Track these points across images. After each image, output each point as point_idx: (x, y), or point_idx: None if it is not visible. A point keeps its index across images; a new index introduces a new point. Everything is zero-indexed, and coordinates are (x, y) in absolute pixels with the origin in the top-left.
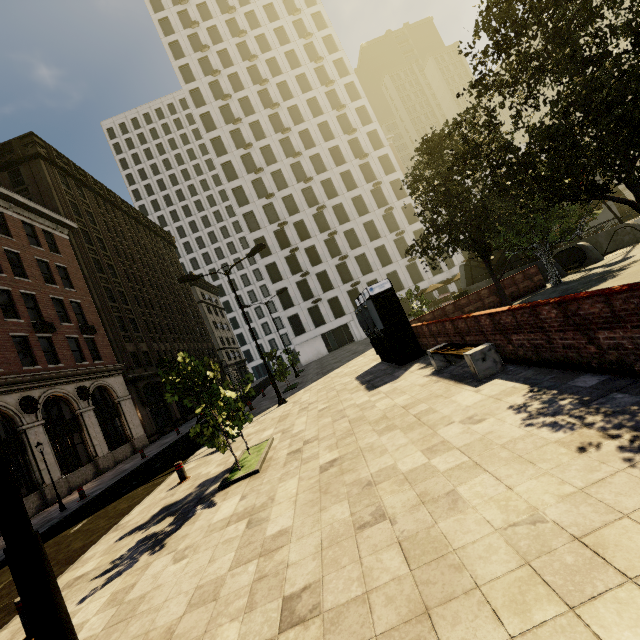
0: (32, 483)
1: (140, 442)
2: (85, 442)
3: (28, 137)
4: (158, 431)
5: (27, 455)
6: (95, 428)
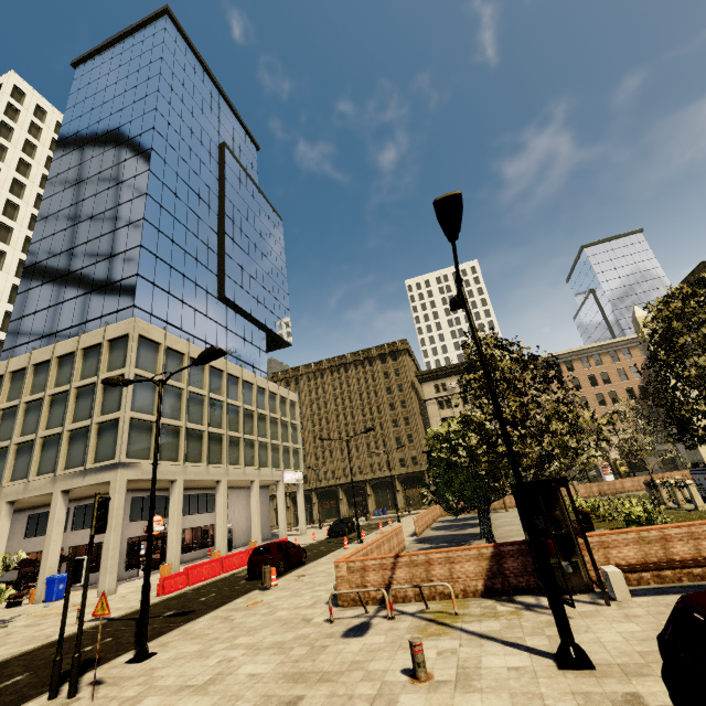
0: None
1: None
2: None
3: (700, 265)
4: None
5: None
6: None
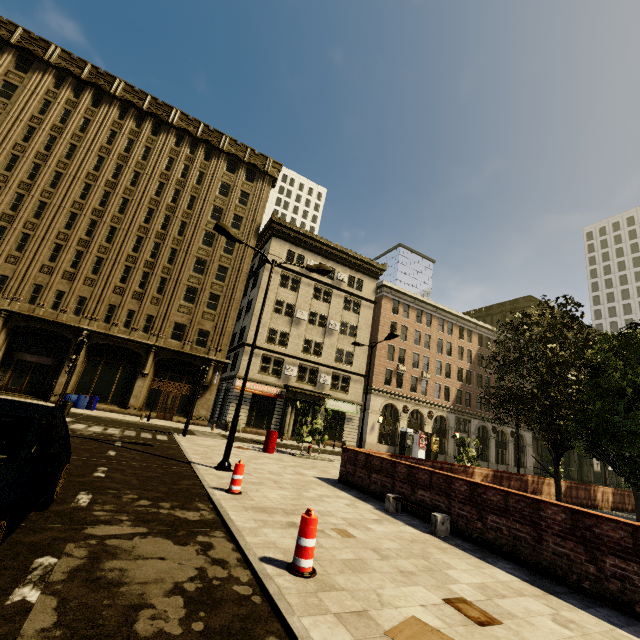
0: (486, 458)
1: (529, 472)
2: (506, 455)
3: (527, 297)
4: (541, 474)
5: (488, 447)
6: (511, 452)
